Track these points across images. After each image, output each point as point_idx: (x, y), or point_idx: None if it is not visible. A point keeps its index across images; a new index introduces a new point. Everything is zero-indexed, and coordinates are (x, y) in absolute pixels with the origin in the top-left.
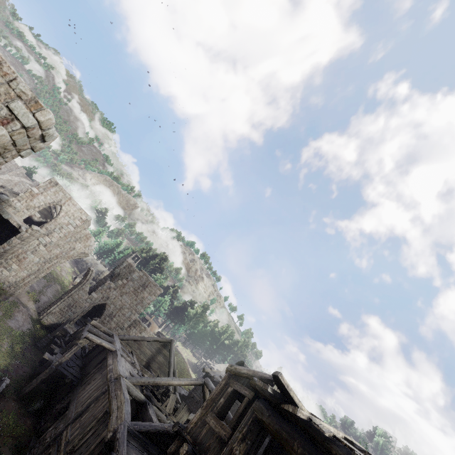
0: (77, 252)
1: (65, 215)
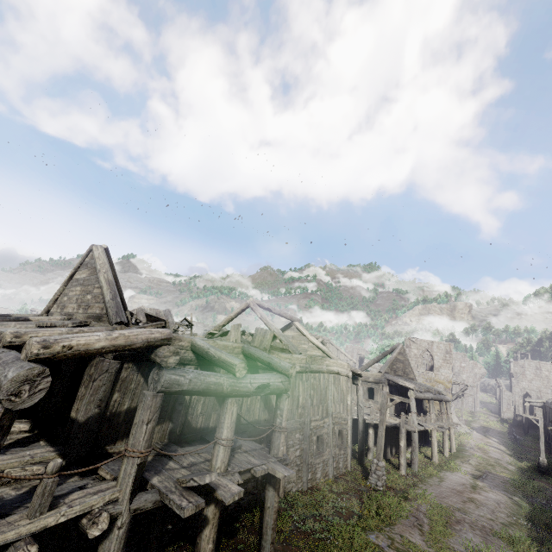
0: (479, 374)
1: (454, 360)
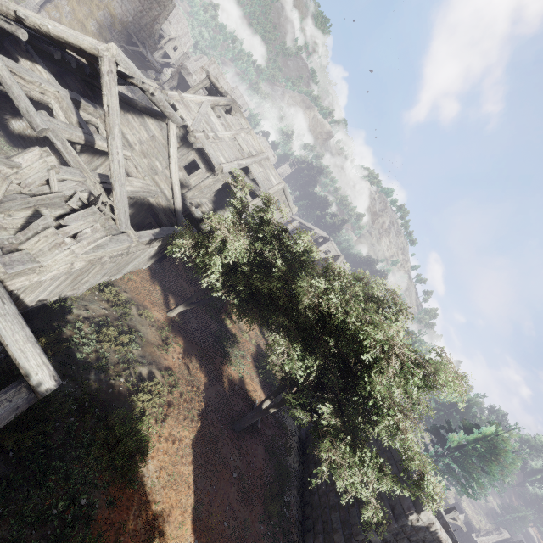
0: None
1: None
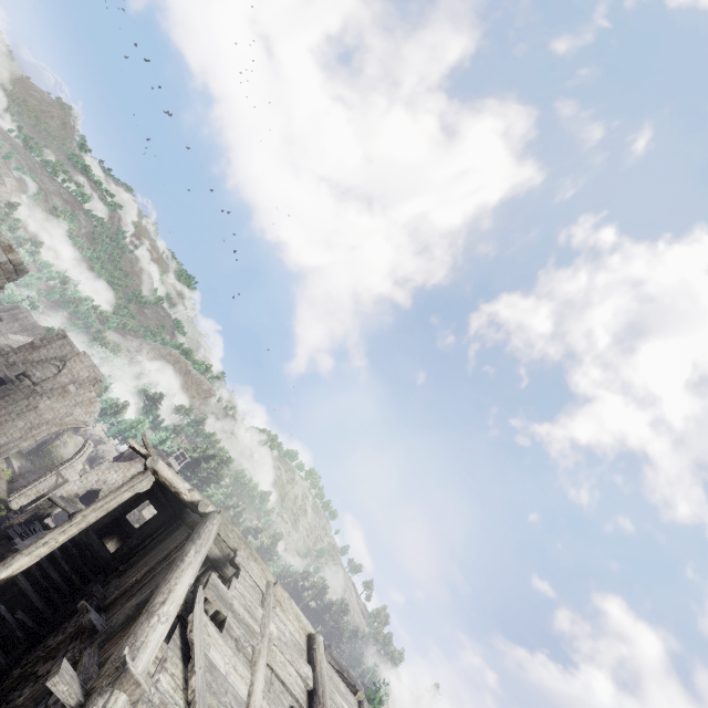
0: (74, 418)
1: (69, 372)
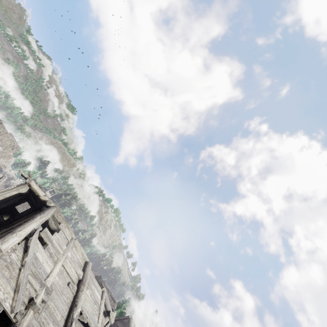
0: None
1: (0, 141)
